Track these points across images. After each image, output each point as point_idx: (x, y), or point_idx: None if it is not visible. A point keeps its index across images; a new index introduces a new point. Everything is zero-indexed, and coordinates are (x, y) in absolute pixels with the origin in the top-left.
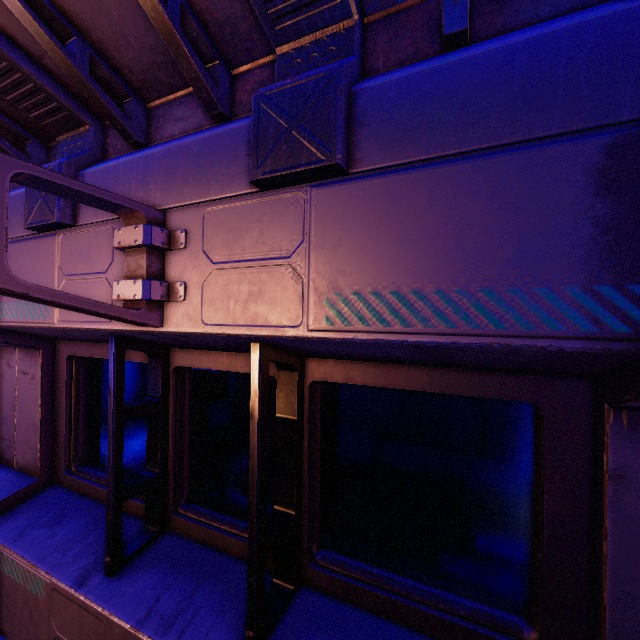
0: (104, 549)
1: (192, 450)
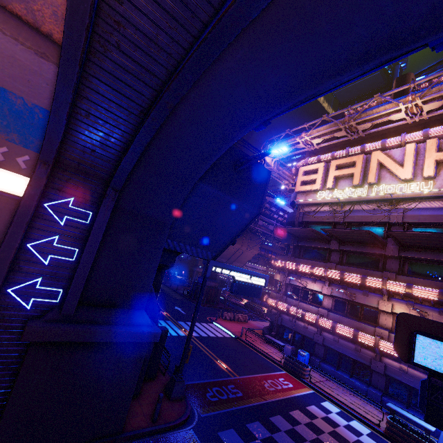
0: None
1: None
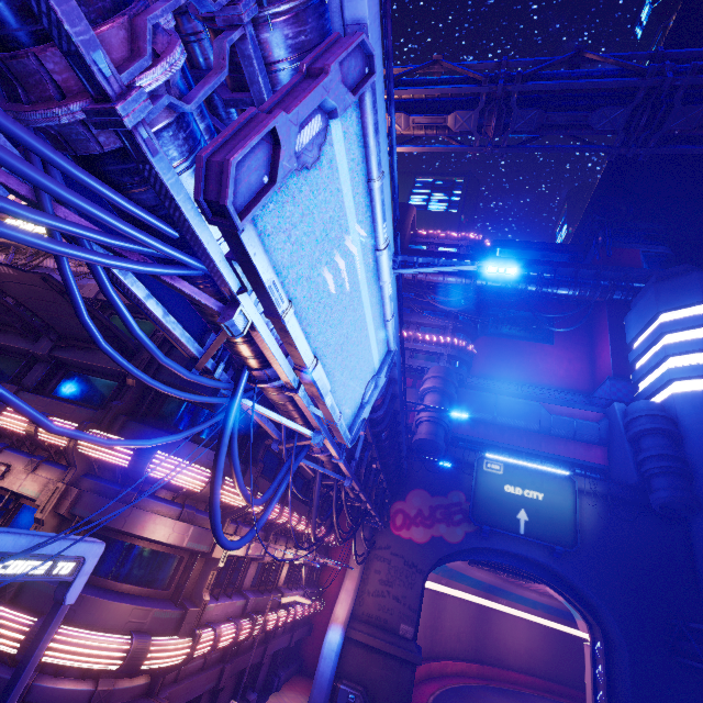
0: None
1: None
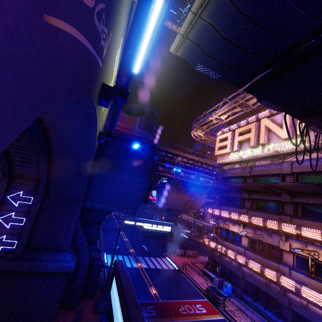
0: (307, 276)
1: (315, 270)
